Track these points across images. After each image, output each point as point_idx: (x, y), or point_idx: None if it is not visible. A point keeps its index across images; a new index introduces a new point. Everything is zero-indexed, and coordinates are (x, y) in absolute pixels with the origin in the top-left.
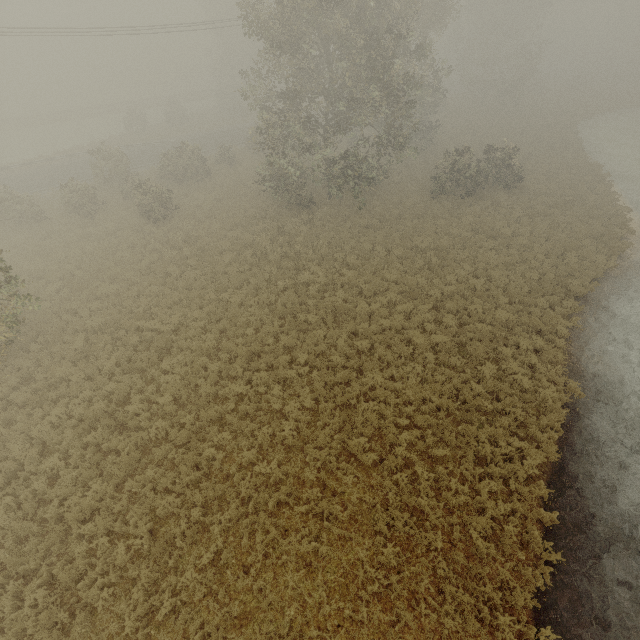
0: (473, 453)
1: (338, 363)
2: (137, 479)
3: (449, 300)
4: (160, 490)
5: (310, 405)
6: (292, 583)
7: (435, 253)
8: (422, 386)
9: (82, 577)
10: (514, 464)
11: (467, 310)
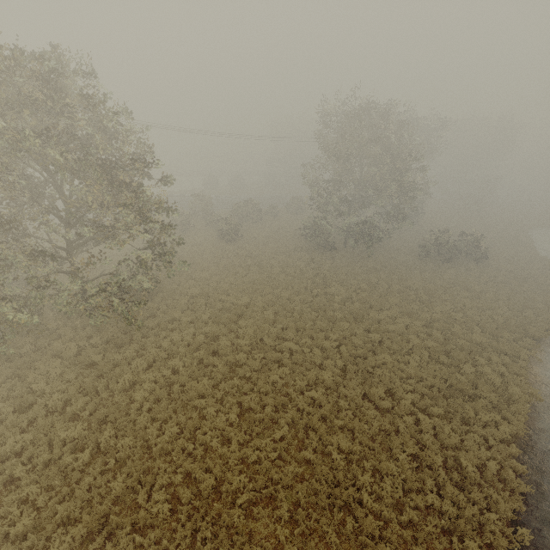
0: (460, 417)
1: (358, 345)
2: (228, 383)
3: (436, 323)
4: (241, 394)
5: (340, 366)
6: (338, 459)
7: (424, 292)
8: (419, 370)
9: (195, 431)
10: (491, 428)
11: (450, 331)
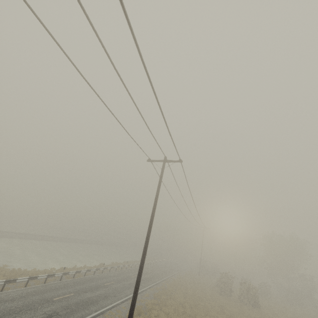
0: None
1: None
2: None
3: None
4: None
5: None
6: None
7: None
8: None
9: None
10: None
11: None
